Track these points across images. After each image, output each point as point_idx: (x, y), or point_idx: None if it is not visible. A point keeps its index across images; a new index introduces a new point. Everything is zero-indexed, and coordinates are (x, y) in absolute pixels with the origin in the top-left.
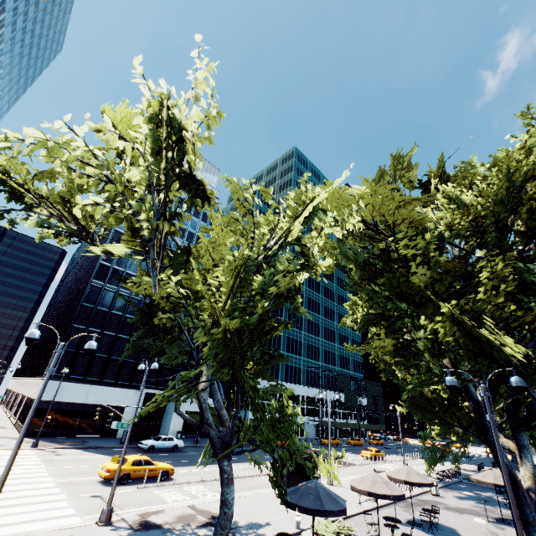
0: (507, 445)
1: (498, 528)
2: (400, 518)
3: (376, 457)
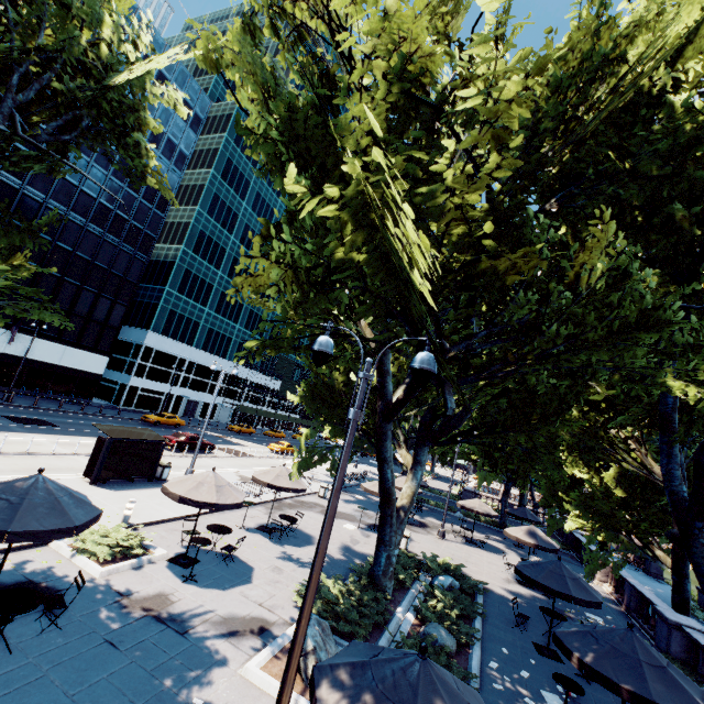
0: (404, 458)
1: (364, 535)
2: (253, 523)
3: (286, 452)
